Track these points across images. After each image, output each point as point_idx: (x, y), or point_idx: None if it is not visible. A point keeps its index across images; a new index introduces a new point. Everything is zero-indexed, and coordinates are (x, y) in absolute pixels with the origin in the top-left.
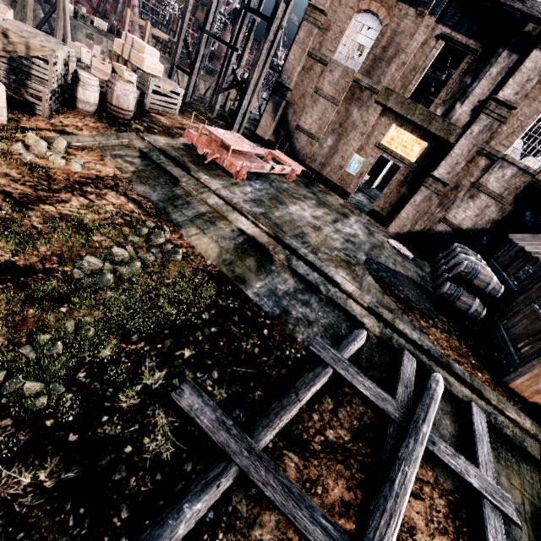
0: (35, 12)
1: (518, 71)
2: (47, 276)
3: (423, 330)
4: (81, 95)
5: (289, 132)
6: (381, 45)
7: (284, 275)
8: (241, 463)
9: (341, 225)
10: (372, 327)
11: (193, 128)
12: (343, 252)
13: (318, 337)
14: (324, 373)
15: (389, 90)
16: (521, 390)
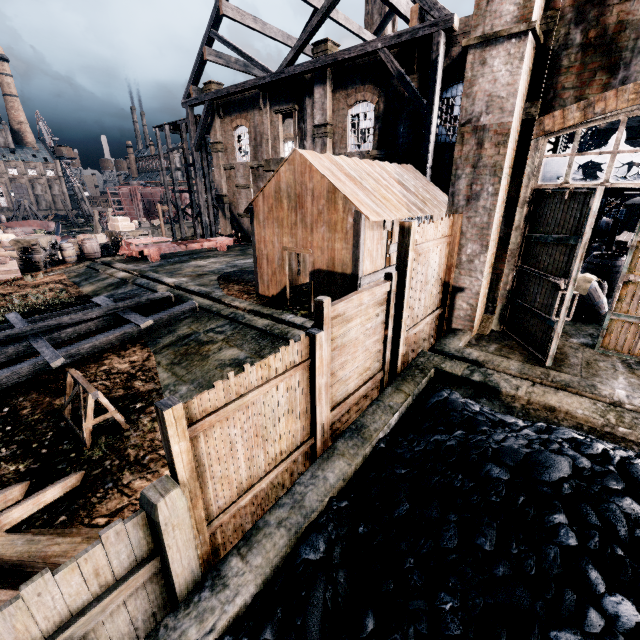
0: None
1: (315, 103)
2: None
3: (224, 288)
4: (65, 254)
5: (238, 222)
6: (253, 138)
7: (128, 287)
8: (13, 322)
9: (243, 260)
10: (162, 291)
11: None
12: (209, 271)
13: (102, 296)
14: (88, 304)
15: (267, 160)
16: (264, 293)
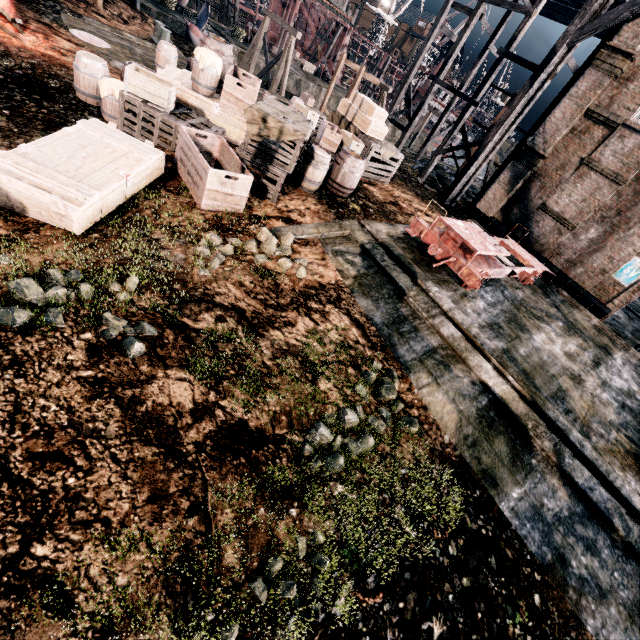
0: (257, 61)
1: None
2: (277, 449)
3: None
4: (310, 174)
5: (526, 211)
6: None
7: (550, 478)
8: None
9: (606, 371)
10: None
11: (404, 201)
12: (624, 432)
13: None
14: None
15: None
16: None
